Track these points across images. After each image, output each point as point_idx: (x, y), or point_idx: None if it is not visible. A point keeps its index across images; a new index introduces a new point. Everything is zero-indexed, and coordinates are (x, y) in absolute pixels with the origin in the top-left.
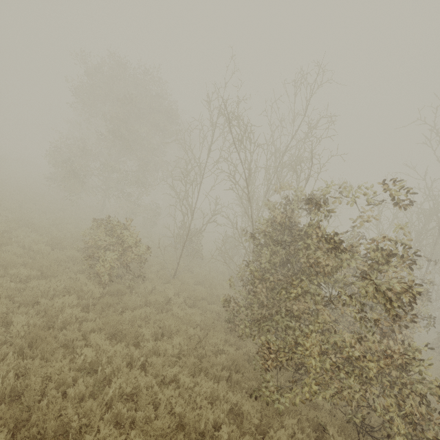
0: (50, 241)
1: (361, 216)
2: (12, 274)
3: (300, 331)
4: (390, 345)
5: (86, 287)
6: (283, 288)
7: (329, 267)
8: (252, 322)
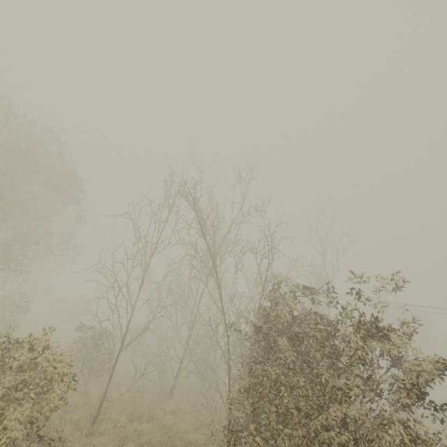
0: None
1: (380, 301)
2: None
3: (357, 444)
4: (411, 426)
5: None
6: (344, 392)
7: (369, 356)
8: None
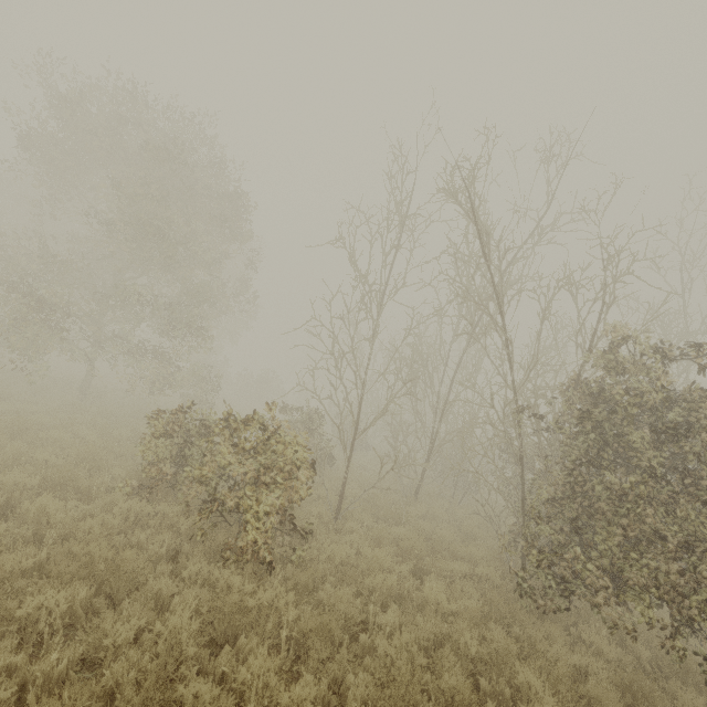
0: (43, 482)
1: None
2: (20, 620)
3: None
4: None
5: (256, 598)
6: None
7: None
8: (618, 591)
